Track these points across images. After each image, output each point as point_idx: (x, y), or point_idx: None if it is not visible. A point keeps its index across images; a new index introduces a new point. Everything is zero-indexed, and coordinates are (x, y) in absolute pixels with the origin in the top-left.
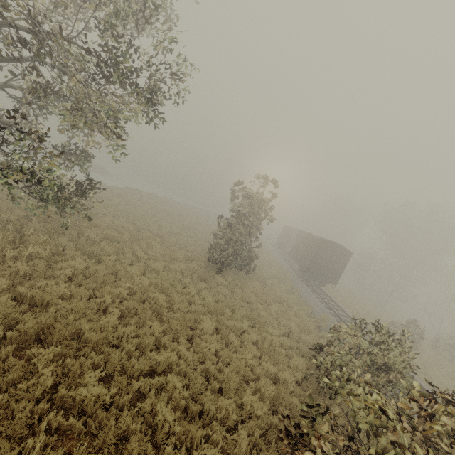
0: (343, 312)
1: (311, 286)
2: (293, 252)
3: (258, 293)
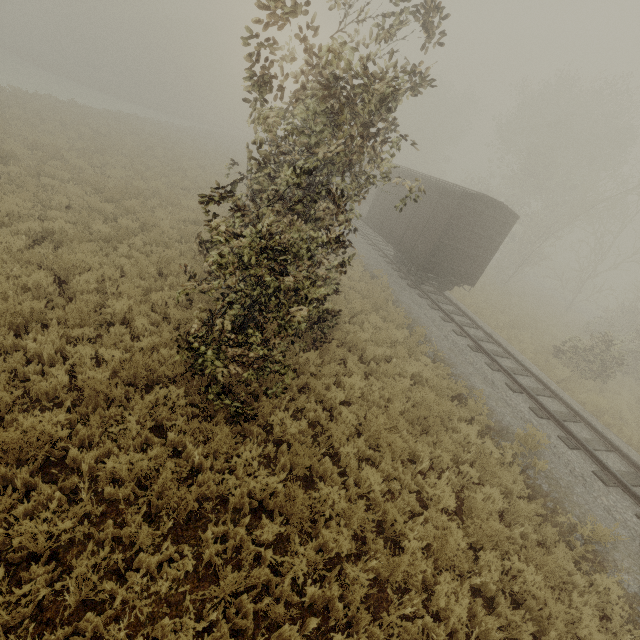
0: (510, 358)
1: (433, 300)
2: (377, 216)
3: (374, 429)
